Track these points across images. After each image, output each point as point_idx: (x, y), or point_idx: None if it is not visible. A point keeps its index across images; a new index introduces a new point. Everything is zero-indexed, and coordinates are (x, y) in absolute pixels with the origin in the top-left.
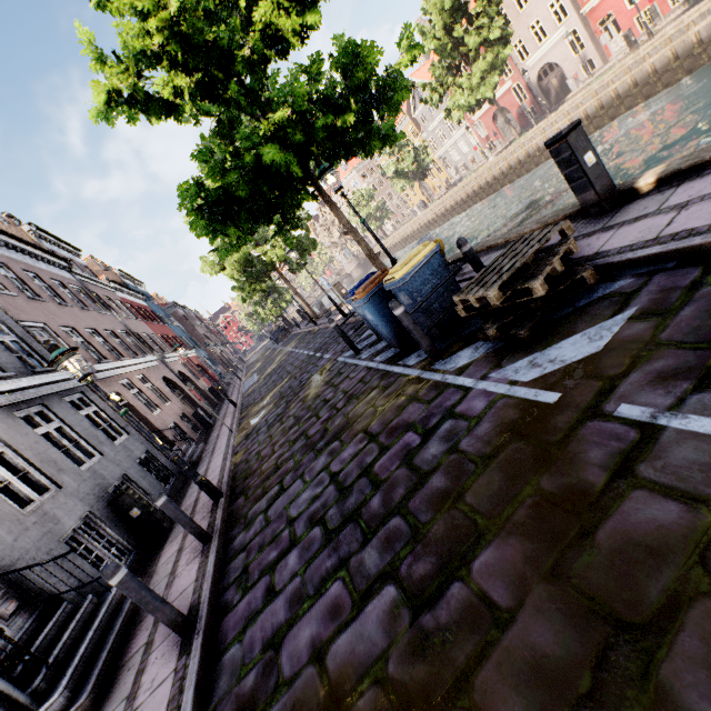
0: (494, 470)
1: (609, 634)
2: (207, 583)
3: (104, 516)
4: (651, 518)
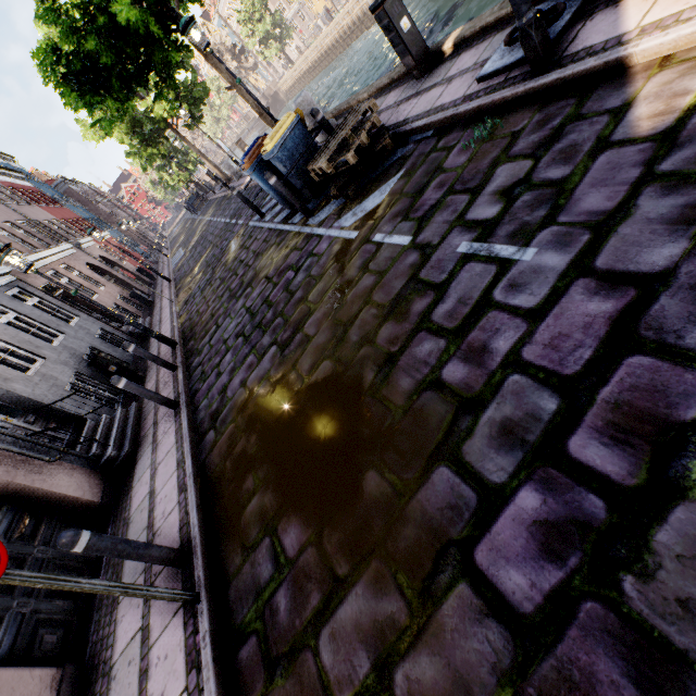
0: (323, 281)
1: (340, 329)
2: (181, 386)
3: (89, 374)
4: (365, 285)
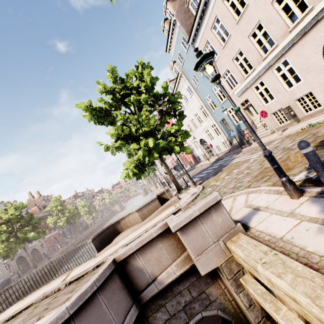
0: None
1: None
2: None
3: None
4: None
